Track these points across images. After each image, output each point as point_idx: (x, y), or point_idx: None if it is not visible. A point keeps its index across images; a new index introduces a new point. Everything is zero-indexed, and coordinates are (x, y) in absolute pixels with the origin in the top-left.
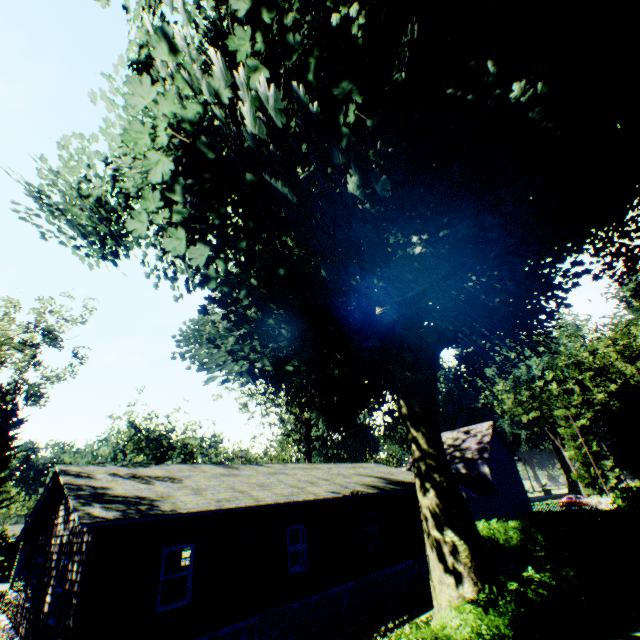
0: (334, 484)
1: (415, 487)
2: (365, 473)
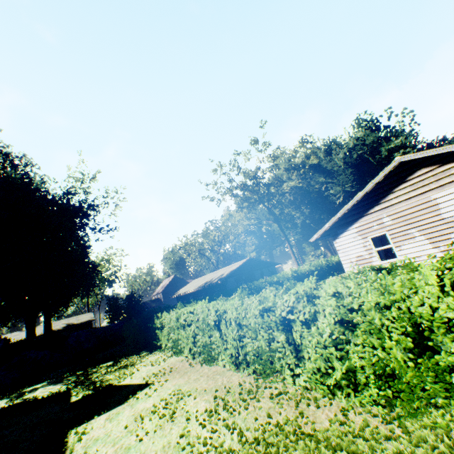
0: (42, 332)
1: (69, 327)
2: (68, 322)
